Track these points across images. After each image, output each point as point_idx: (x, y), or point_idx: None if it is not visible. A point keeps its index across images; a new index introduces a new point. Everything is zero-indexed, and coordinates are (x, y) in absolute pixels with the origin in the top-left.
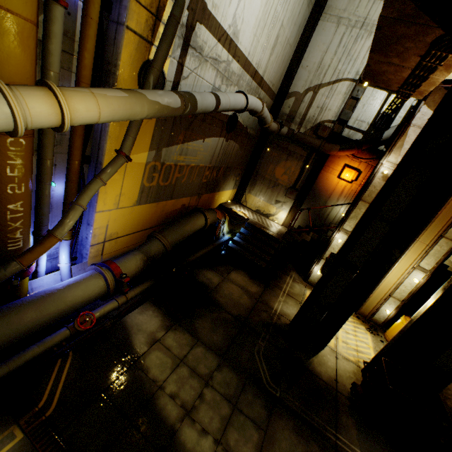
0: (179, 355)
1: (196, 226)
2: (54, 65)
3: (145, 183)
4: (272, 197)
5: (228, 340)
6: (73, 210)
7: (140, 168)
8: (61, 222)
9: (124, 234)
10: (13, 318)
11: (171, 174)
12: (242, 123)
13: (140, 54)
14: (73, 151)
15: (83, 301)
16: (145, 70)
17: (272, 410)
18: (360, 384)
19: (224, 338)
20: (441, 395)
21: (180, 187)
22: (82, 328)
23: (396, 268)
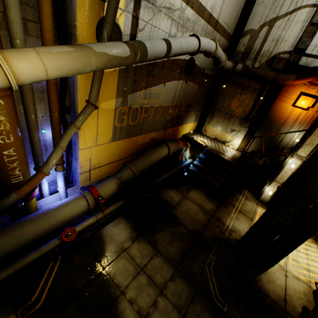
0: (140, 264)
1: (160, 155)
2: (17, 33)
3: (116, 125)
4: (227, 127)
5: (183, 253)
6: (55, 151)
7: (110, 113)
8: (47, 161)
9: (105, 163)
10: (17, 233)
11: (138, 115)
12: (199, 66)
13: (95, 12)
14: (51, 105)
15: (70, 217)
16: (102, 27)
17: None
18: (312, 310)
19: (180, 251)
20: None
21: (147, 125)
22: (65, 240)
23: None
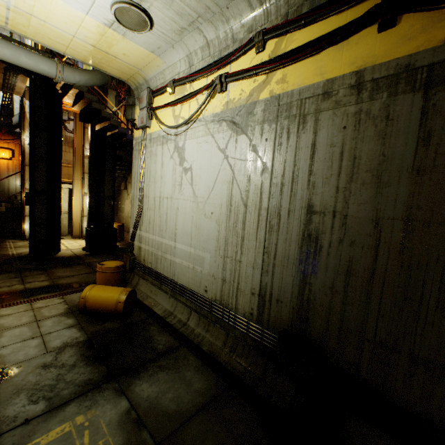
0: None
1: None
2: None
3: None
4: None
5: None
6: None
7: None
8: None
9: None
10: None
11: None
12: None
13: None
14: None
15: None
16: None
17: (46, 270)
18: (86, 246)
19: None
20: (126, 240)
21: None
22: None
23: (76, 199)
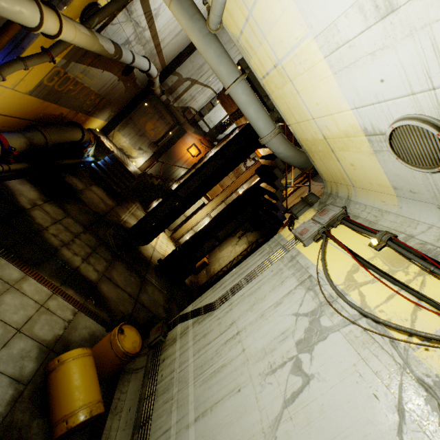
0: (56, 218)
1: (75, 137)
2: None
3: (44, 81)
4: (137, 143)
5: (90, 222)
6: None
7: (48, 67)
8: None
9: (4, 113)
10: None
11: (67, 83)
12: (135, 74)
13: None
14: (10, 29)
15: None
16: (92, 8)
17: (115, 258)
18: (163, 259)
19: (88, 220)
20: (197, 276)
21: (68, 98)
22: None
23: (199, 214)
